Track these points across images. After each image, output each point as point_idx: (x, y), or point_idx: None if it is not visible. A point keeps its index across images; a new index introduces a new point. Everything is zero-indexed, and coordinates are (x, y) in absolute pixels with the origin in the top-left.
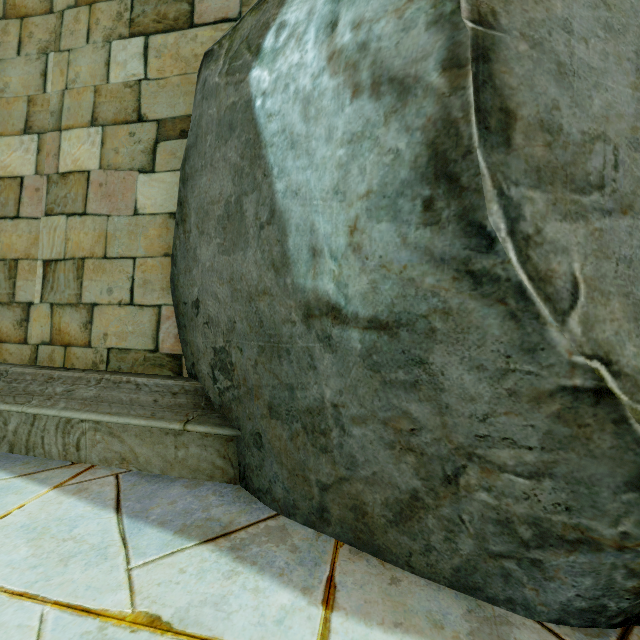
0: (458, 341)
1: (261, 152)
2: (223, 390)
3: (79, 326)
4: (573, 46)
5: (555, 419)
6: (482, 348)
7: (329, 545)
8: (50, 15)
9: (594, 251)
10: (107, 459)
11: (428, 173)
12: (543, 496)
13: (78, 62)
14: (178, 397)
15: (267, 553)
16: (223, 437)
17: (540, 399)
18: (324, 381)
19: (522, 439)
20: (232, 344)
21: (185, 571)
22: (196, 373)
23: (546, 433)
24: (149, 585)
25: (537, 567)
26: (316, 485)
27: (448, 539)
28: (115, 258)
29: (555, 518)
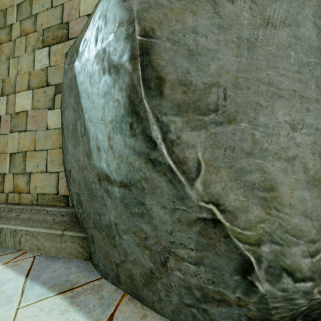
0: (153, 193)
1: (80, 100)
2: (81, 214)
3: (25, 183)
4: (198, 40)
5: (199, 234)
6: (163, 197)
7: (119, 295)
8: (10, 42)
9: (210, 145)
10: (32, 248)
11: (129, 111)
12: (202, 275)
13: (22, 61)
14: (64, 217)
15: (87, 300)
16: (81, 237)
17: (191, 224)
18: (109, 212)
19: (188, 244)
20: (80, 191)
21: (43, 310)
22: (73, 204)
23: (196, 242)
24: (23, 317)
25: (206, 313)
26: (114, 263)
27: (167, 295)
28: (39, 150)
29: (209, 287)
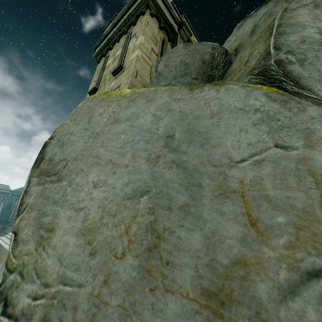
0: None
1: None
2: None
3: None
4: (70, 137)
5: None
6: None
7: None
8: None
9: (39, 195)
10: None
11: None
12: None
13: None
14: None
15: None
16: None
17: None
18: None
19: None
20: None
21: None
22: None
23: None
24: None
25: None
26: None
27: None
28: None
29: None
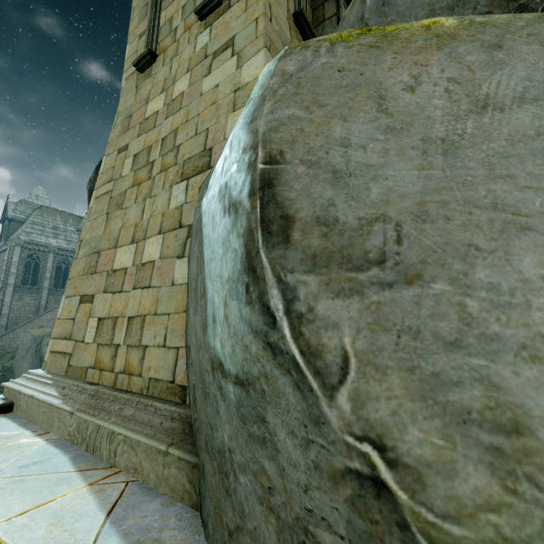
0: (277, 404)
1: (202, 248)
2: (195, 420)
3: (138, 361)
4: (350, 155)
5: (351, 506)
6: (290, 414)
7: None
8: (150, 180)
9: (369, 324)
10: (128, 467)
11: (246, 266)
12: None
13: (157, 201)
14: (174, 422)
15: None
16: (191, 463)
17: (336, 478)
18: (223, 425)
19: (334, 523)
20: (196, 383)
21: None
22: (190, 402)
23: (348, 522)
24: None
25: None
26: (226, 528)
27: None
28: (160, 314)
29: None
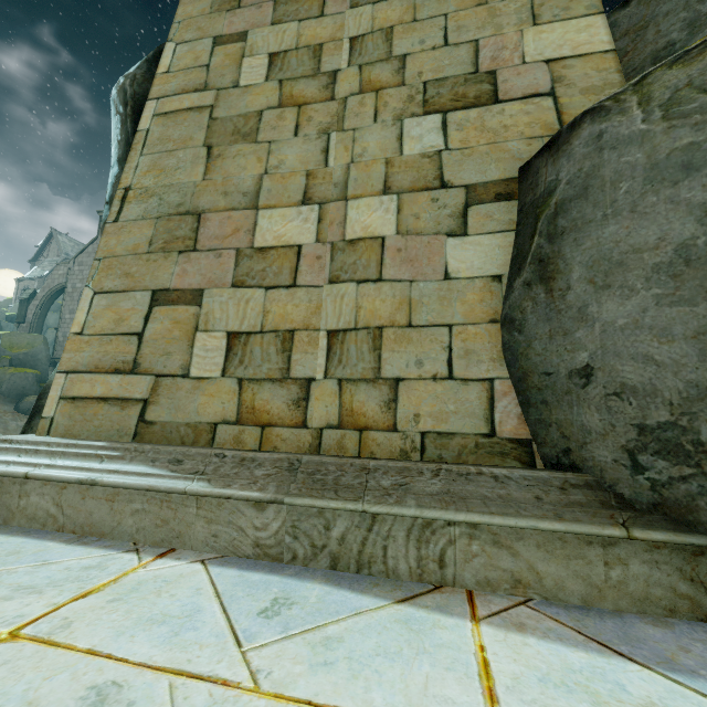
0: None
1: None
2: (667, 481)
3: (378, 405)
4: None
5: None
6: None
7: None
8: (331, 102)
9: None
10: (489, 581)
11: None
12: None
13: (365, 139)
14: (570, 493)
15: None
16: (686, 549)
17: None
18: None
19: None
20: (702, 416)
21: None
22: (575, 462)
23: None
24: None
25: None
26: None
27: None
28: (423, 326)
29: None
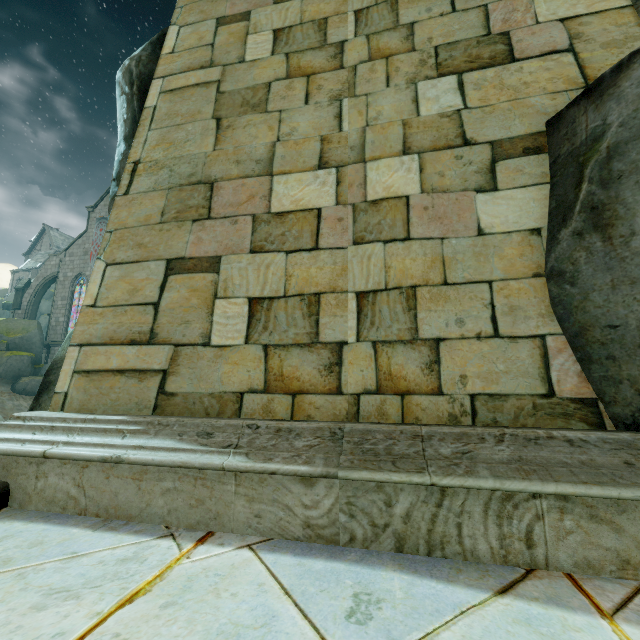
0: None
1: None
2: None
3: (419, 367)
4: None
5: None
6: None
7: None
8: (340, 70)
9: None
10: (590, 562)
11: None
12: None
13: (378, 103)
14: None
15: None
16: None
17: None
18: None
19: None
20: None
21: None
22: None
23: None
24: None
25: None
26: None
27: None
28: (460, 283)
29: None
